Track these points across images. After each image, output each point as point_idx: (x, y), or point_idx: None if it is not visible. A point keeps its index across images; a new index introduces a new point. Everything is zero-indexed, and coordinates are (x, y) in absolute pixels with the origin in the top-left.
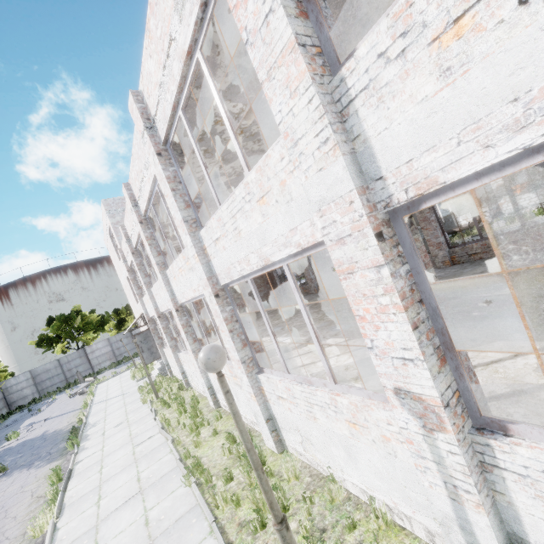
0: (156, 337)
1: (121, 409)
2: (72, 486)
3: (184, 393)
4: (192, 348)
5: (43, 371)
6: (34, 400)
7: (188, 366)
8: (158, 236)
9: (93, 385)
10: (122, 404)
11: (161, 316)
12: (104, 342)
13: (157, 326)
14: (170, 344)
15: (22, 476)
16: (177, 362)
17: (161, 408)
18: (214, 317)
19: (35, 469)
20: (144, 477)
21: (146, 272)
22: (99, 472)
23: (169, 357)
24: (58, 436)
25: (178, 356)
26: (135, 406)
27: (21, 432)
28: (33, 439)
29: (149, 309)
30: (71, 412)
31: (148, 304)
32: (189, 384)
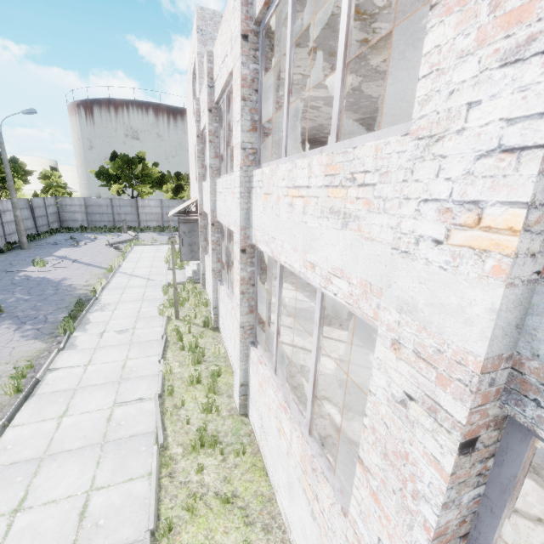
0: (202, 237)
1: (136, 303)
2: (20, 420)
3: (207, 336)
4: (242, 320)
5: (96, 204)
6: (81, 228)
7: (224, 311)
8: (266, 87)
9: (130, 245)
10: (141, 295)
11: (215, 224)
12: (156, 202)
13: (208, 225)
14: (213, 266)
15: (4, 337)
16: (213, 292)
17: (174, 342)
18: (367, 435)
19: (19, 336)
20: (92, 512)
21: (218, 150)
22: (58, 420)
23: (208, 270)
24: (67, 296)
25: (217, 285)
26: (150, 311)
27: (50, 262)
28: (49, 282)
29: (205, 201)
30: (97, 268)
31: (206, 195)
32: (217, 323)
